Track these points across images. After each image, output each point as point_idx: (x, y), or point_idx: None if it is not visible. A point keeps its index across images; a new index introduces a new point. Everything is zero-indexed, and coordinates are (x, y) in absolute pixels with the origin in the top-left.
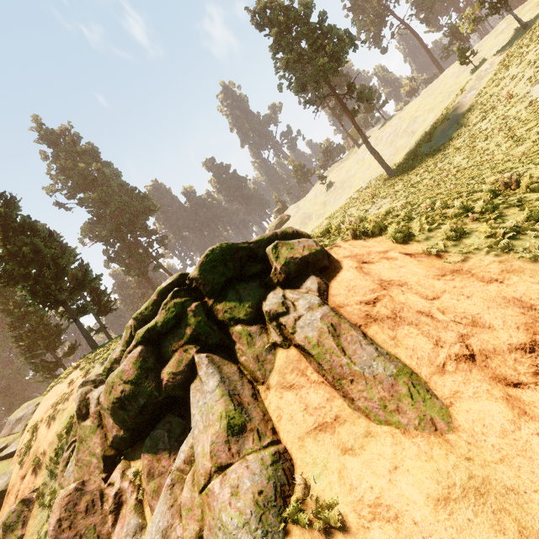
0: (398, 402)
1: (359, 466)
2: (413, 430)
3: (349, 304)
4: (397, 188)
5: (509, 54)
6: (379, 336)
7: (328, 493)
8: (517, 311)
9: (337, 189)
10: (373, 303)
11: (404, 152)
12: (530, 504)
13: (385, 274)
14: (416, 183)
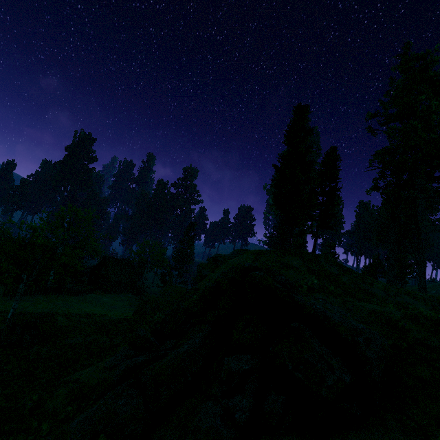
0: None
1: None
2: None
3: None
4: None
5: None
6: None
7: None
8: None
9: None
10: None
11: None
12: None
13: None
14: None
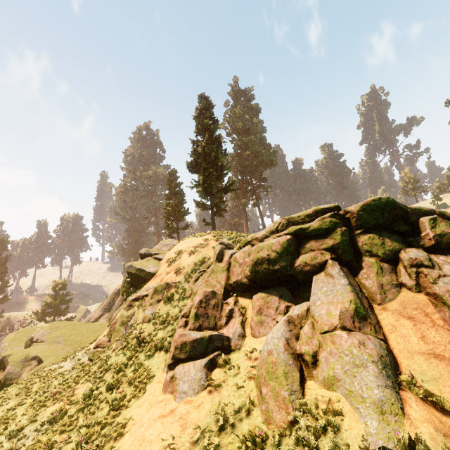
0: None
1: None
2: None
3: None
4: None
5: None
6: None
7: (438, 393)
8: None
9: None
10: None
11: None
12: None
13: None
14: None
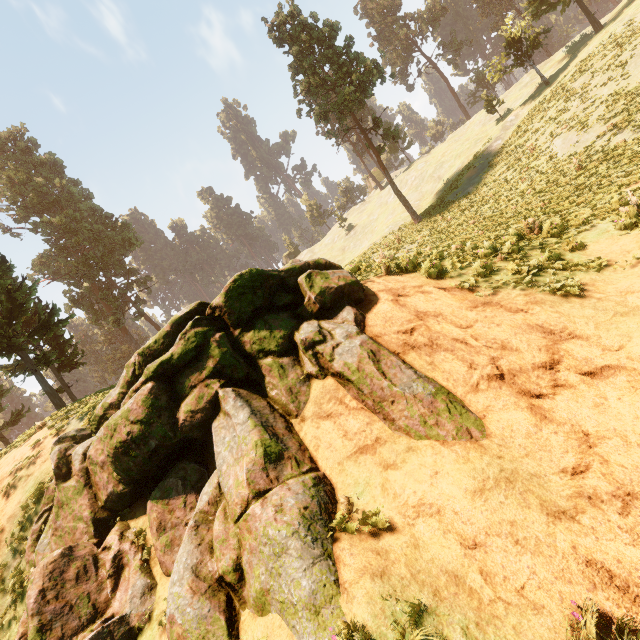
0: (438, 416)
1: (401, 477)
2: (452, 440)
3: (386, 334)
4: (424, 234)
5: (532, 108)
6: (417, 362)
7: (373, 504)
8: (539, 335)
9: (357, 234)
10: (410, 332)
11: (430, 198)
12: (549, 484)
13: (421, 306)
14: (443, 229)
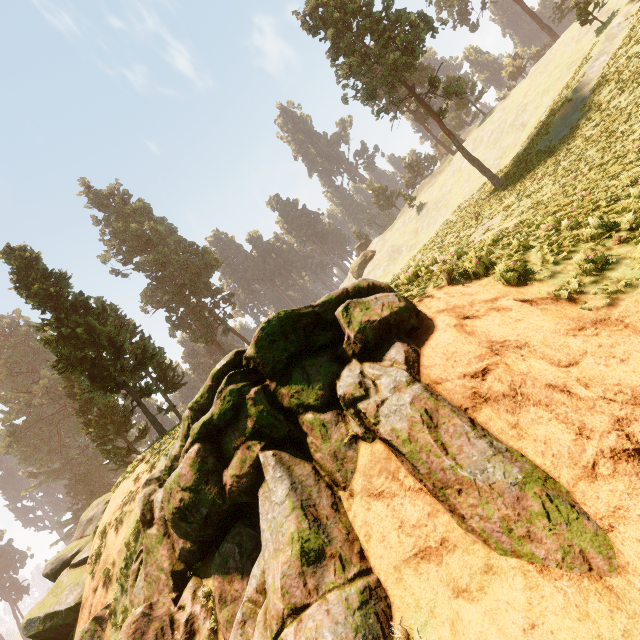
0: (529, 524)
1: (478, 618)
2: (555, 568)
3: (448, 378)
4: (508, 202)
5: None
6: (494, 423)
7: None
8: None
9: (430, 212)
10: (482, 376)
11: (514, 153)
12: None
13: (496, 333)
14: (533, 192)
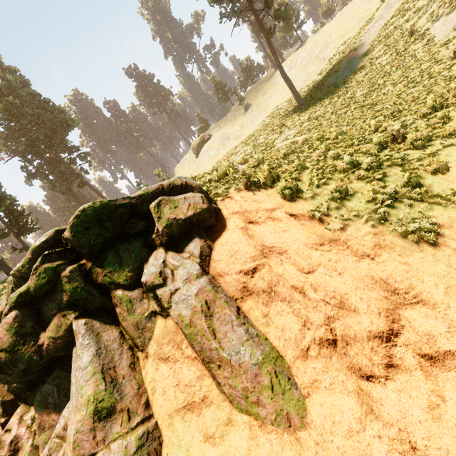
0: (259, 394)
1: None
2: (270, 425)
3: (229, 273)
4: (303, 119)
5: None
6: (253, 312)
7: None
8: (382, 294)
9: (253, 112)
10: (252, 274)
11: (314, 80)
12: None
13: (268, 239)
14: (319, 116)
